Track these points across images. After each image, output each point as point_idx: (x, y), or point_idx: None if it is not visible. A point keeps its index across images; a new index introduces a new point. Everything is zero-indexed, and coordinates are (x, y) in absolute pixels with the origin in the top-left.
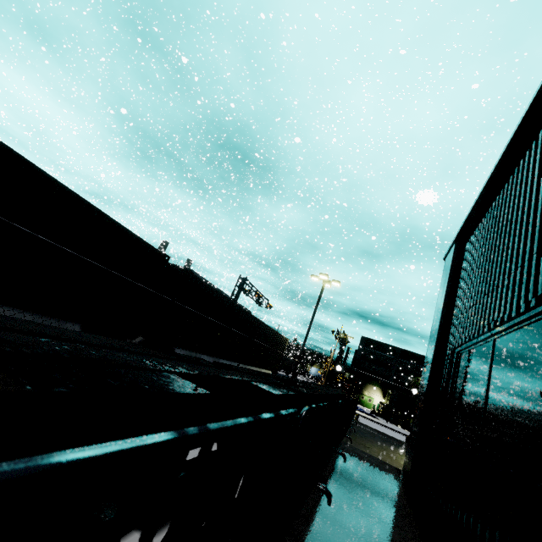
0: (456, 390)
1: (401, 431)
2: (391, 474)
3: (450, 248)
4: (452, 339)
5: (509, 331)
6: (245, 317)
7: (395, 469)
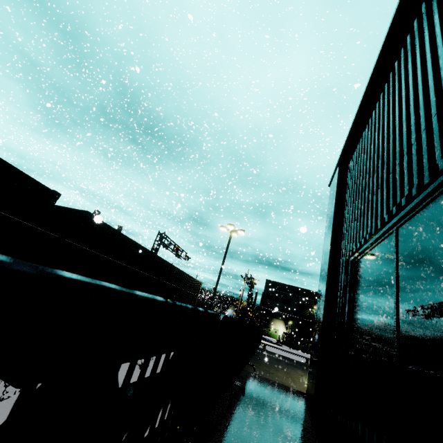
0: (354, 300)
1: (302, 354)
2: (295, 400)
3: (335, 172)
4: (345, 250)
5: (418, 209)
6: (156, 261)
7: (299, 393)
